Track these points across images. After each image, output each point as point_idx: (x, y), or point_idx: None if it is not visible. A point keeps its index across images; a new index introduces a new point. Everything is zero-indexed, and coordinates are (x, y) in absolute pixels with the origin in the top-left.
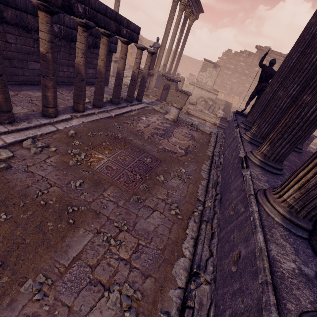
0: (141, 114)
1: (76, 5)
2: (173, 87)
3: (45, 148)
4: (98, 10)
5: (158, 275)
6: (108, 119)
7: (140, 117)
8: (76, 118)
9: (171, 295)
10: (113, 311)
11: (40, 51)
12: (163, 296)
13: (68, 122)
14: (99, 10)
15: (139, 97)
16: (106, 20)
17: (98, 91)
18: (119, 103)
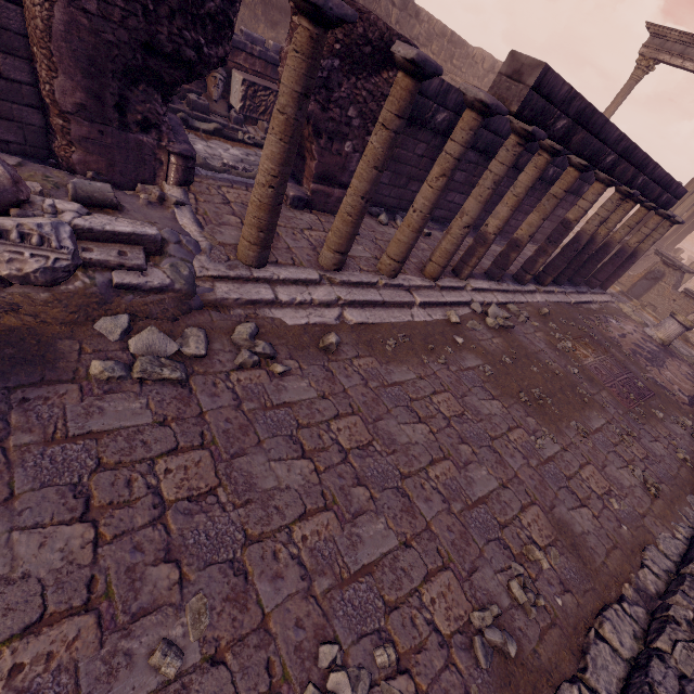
0: (606, 312)
1: (639, 177)
2: (671, 280)
3: (527, 319)
4: (654, 179)
5: (672, 489)
6: (568, 306)
7: (607, 317)
8: (538, 293)
9: (687, 510)
10: (638, 481)
11: (566, 217)
12: (679, 504)
13: (533, 295)
14: (656, 178)
15: (607, 283)
16: (654, 188)
17: (572, 265)
18: (578, 285)
